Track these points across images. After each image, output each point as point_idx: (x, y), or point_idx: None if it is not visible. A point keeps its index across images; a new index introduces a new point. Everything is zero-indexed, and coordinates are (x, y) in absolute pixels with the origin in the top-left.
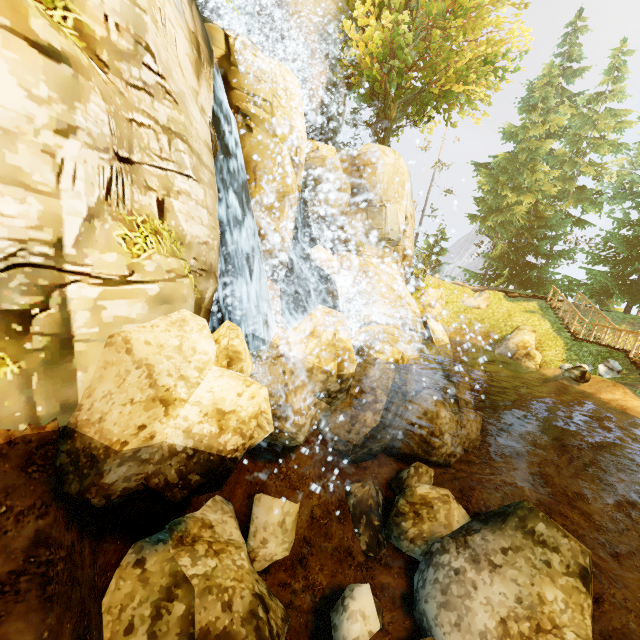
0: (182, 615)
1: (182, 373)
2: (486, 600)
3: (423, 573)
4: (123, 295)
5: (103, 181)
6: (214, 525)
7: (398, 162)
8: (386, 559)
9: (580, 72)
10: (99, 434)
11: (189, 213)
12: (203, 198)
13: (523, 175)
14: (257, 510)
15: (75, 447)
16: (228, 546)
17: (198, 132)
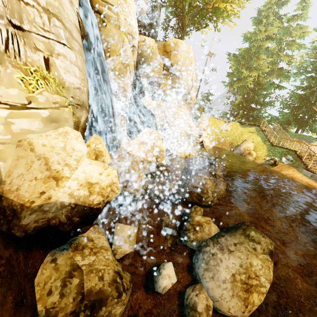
0: (77, 284)
1: (66, 162)
2: (226, 266)
3: (197, 256)
4: (25, 116)
5: (1, 39)
6: (94, 239)
7: (189, 50)
8: (180, 250)
9: (286, 2)
10: (17, 197)
11: (66, 68)
12: (75, 60)
13: (253, 60)
14: (116, 231)
15: (3, 205)
16: (101, 249)
17: (69, 16)
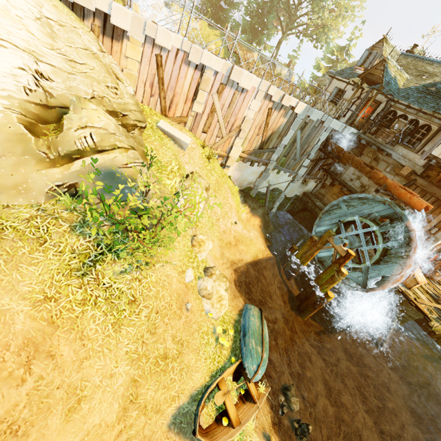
0: None
1: None
2: None
3: None
4: None
5: None
6: None
7: None
8: None
9: None
10: None
11: None
12: None
13: None
14: None
15: None
16: None
17: None
